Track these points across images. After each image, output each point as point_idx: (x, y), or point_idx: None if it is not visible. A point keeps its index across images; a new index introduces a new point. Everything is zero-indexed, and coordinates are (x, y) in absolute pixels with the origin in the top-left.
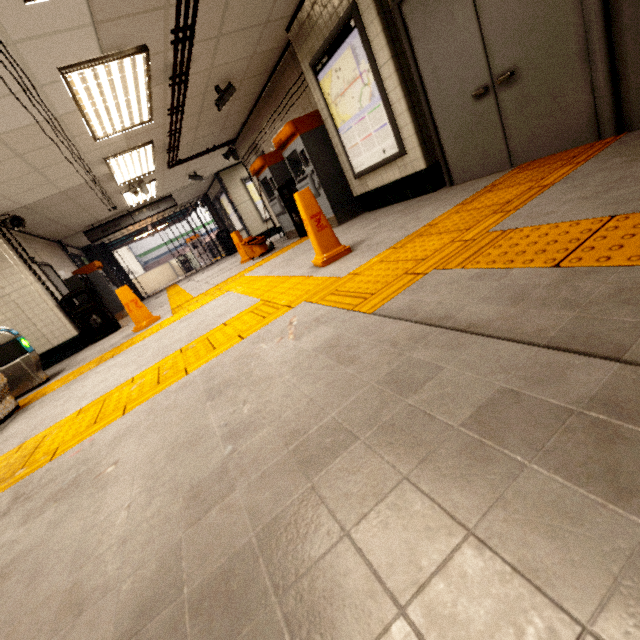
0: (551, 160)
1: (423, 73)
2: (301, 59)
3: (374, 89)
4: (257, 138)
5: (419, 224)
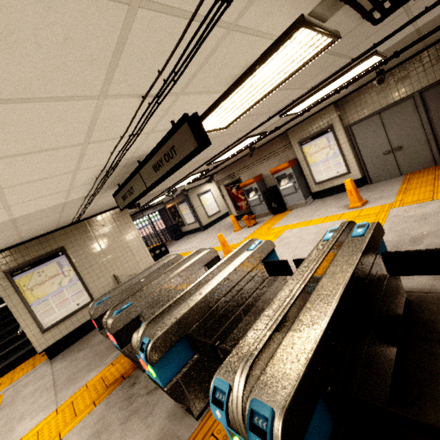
0: (423, 171)
1: (359, 146)
2: (292, 140)
3: (336, 151)
4: (237, 171)
5: (392, 190)
